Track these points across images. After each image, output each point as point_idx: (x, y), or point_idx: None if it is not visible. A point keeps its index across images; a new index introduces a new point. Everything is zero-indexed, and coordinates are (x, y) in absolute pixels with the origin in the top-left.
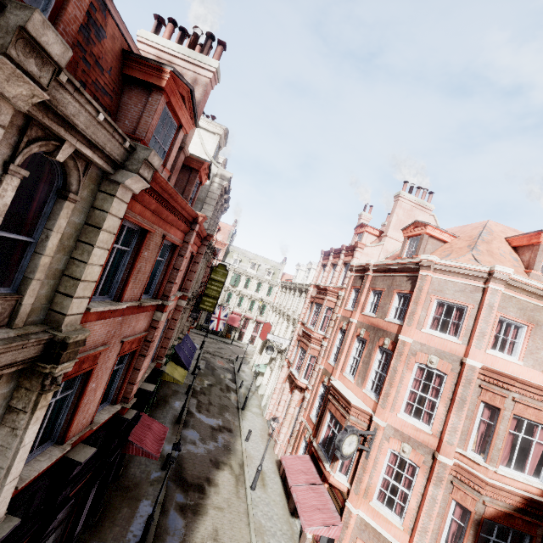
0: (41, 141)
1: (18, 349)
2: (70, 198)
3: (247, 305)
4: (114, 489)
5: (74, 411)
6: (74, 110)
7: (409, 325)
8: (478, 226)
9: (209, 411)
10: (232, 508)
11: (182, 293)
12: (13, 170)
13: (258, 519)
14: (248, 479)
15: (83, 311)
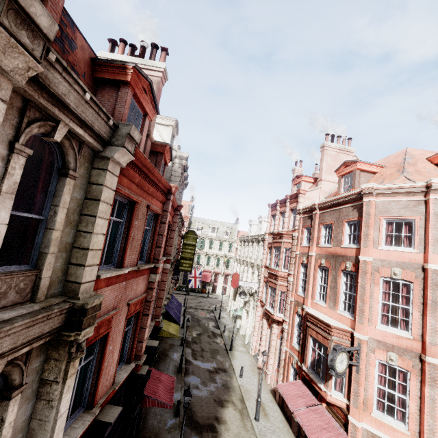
0: (40, 121)
1: (43, 320)
2: (70, 175)
3: (214, 262)
4: None
5: (97, 374)
6: (64, 90)
7: (366, 246)
8: (400, 154)
9: (203, 356)
10: None
11: (166, 258)
12: (18, 149)
13: None
14: (250, 412)
15: (94, 278)
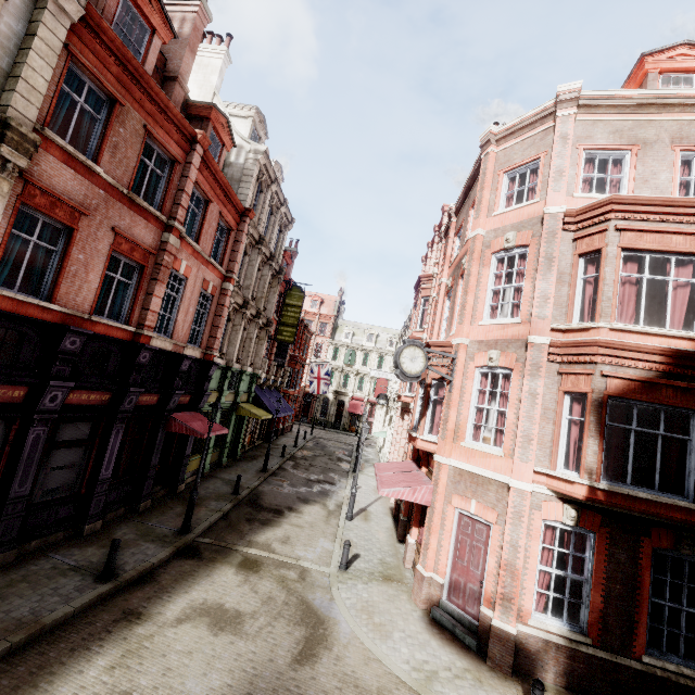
0: None
1: None
2: None
3: (369, 386)
4: (172, 497)
5: (59, 271)
6: None
7: (477, 216)
8: None
9: (308, 469)
10: (315, 528)
11: (226, 275)
12: None
13: (348, 538)
14: (344, 513)
15: (34, 121)
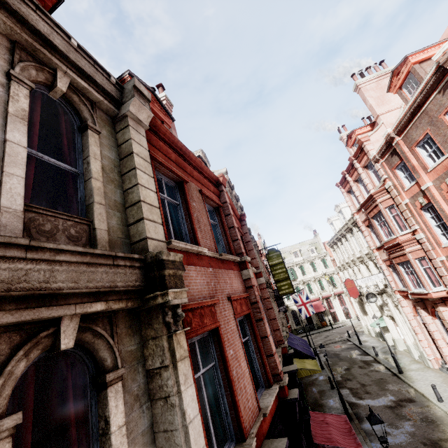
0: (34, 63)
1: (108, 264)
2: (91, 128)
3: (316, 287)
4: None
5: (229, 388)
6: (46, 30)
7: None
8: None
9: (368, 392)
10: None
11: (256, 272)
12: (16, 79)
13: None
14: None
15: (164, 240)
